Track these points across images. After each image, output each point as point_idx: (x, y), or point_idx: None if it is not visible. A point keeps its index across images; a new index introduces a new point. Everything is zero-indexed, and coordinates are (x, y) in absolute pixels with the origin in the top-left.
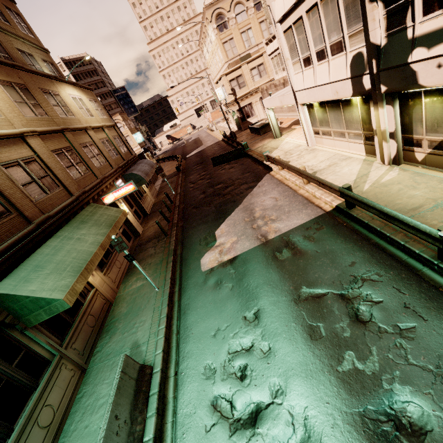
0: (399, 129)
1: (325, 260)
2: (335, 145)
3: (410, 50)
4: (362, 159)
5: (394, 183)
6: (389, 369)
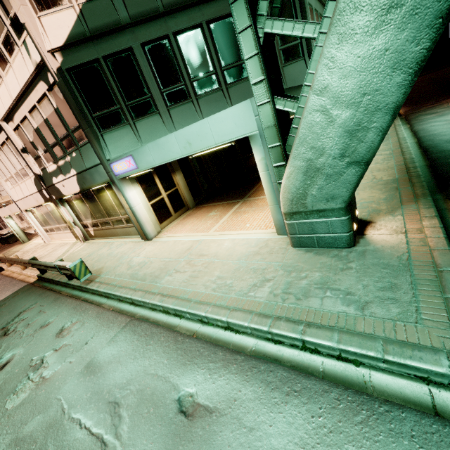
0: (77, 219)
1: (5, 313)
2: (61, 237)
3: (52, 178)
4: (73, 242)
5: (79, 250)
6: (7, 349)
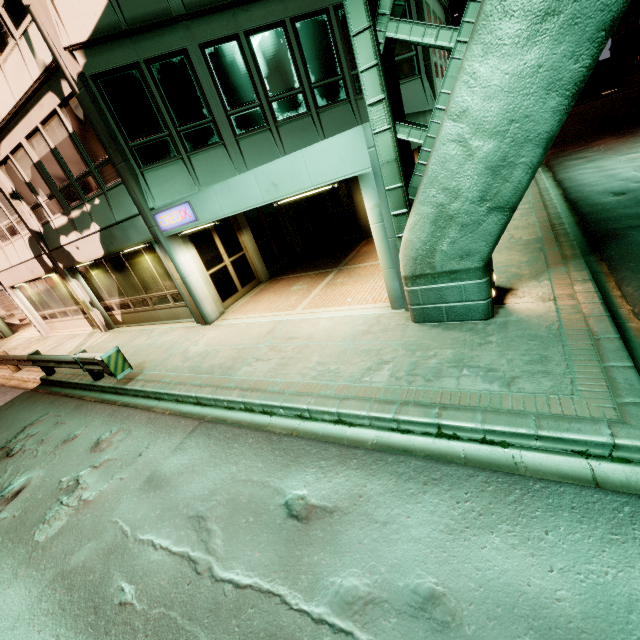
0: (95, 298)
1: (1, 430)
2: (67, 327)
3: (59, 237)
4: (88, 333)
5: (101, 343)
6: (16, 472)
